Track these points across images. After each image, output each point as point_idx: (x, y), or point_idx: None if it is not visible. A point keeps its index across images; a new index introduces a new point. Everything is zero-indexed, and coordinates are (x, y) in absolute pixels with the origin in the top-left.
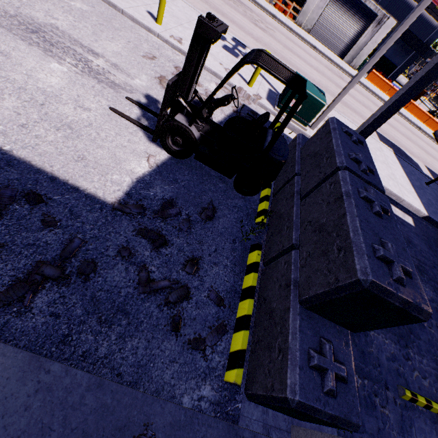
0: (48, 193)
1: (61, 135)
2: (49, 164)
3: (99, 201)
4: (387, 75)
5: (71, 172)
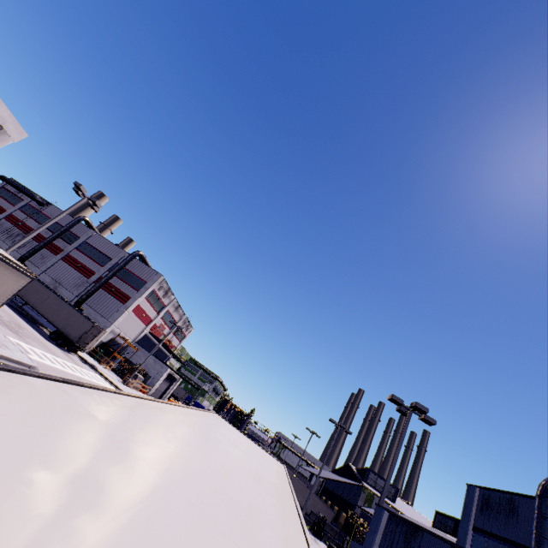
0: None
1: None
2: None
3: None
4: None
5: None
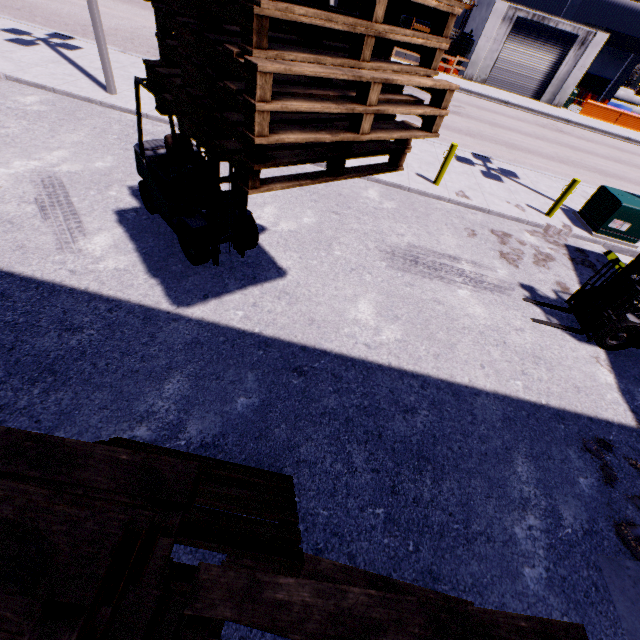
0: (603, 435)
1: (544, 370)
2: (572, 405)
3: (629, 428)
4: (599, 95)
5: (588, 406)
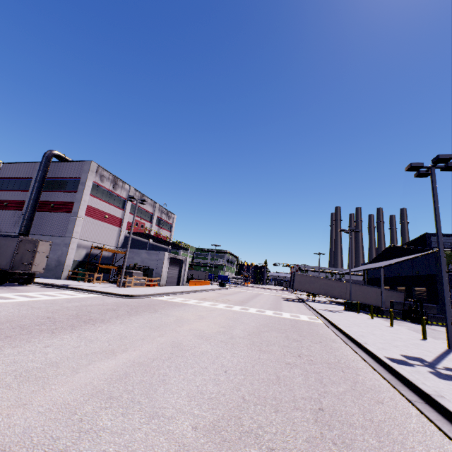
0: None
1: None
2: None
3: None
4: None
5: None
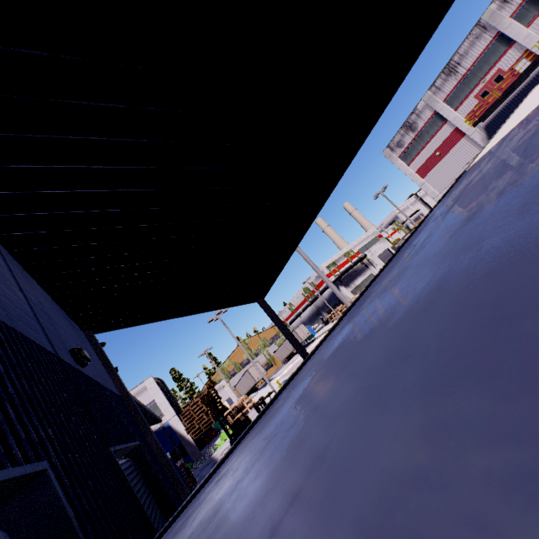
0: None
1: None
2: None
3: None
4: None
5: None
